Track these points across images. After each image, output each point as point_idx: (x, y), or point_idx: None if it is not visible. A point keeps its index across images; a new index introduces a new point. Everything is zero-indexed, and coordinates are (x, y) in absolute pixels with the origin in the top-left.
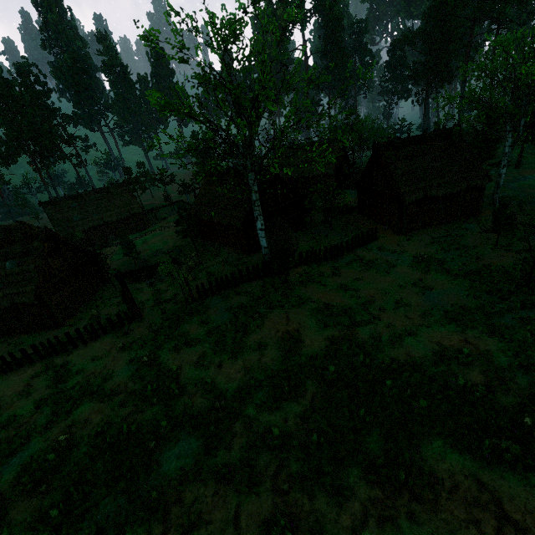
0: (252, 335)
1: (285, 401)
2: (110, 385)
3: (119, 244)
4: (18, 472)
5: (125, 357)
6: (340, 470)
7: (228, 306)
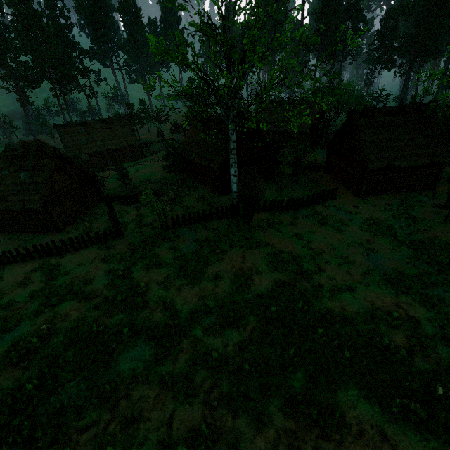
0: (211, 267)
1: (228, 329)
2: (89, 289)
3: (115, 169)
4: (9, 347)
5: (105, 267)
6: (263, 398)
7: (196, 238)
